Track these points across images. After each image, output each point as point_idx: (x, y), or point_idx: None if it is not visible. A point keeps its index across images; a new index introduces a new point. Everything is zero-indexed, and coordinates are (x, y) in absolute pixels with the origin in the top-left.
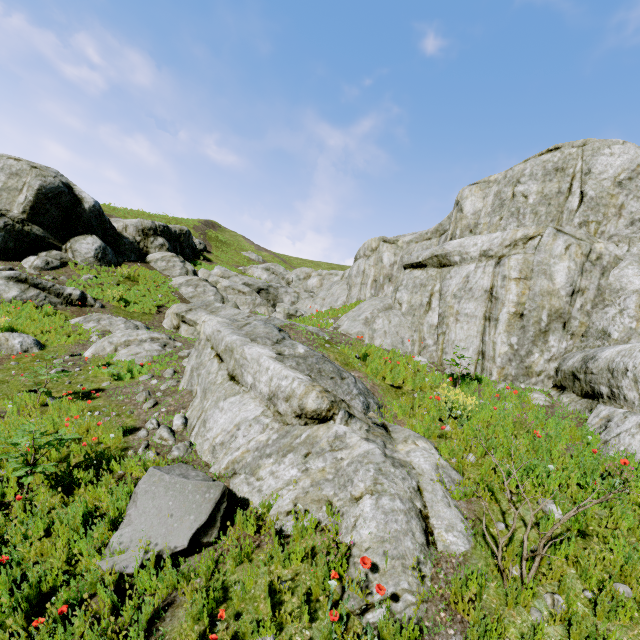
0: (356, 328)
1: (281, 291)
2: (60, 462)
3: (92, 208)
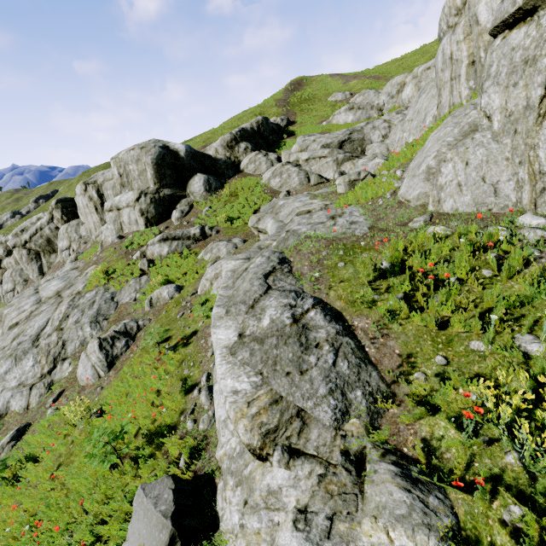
0: (414, 190)
1: (367, 130)
2: (150, 424)
3: (186, 153)
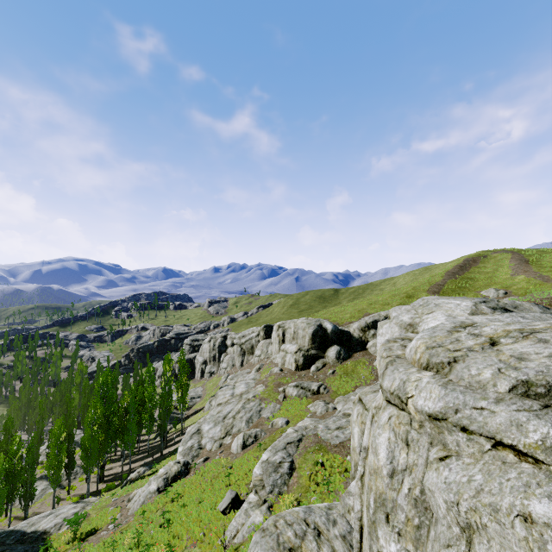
0: None
1: None
2: (242, 480)
3: (331, 331)
